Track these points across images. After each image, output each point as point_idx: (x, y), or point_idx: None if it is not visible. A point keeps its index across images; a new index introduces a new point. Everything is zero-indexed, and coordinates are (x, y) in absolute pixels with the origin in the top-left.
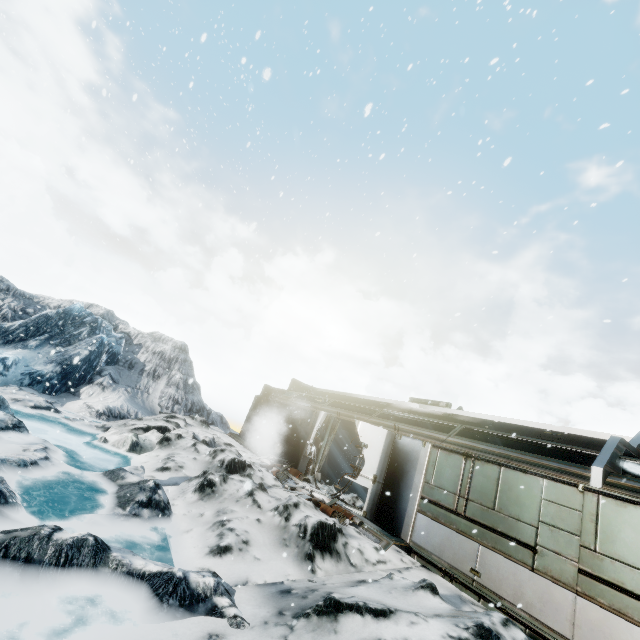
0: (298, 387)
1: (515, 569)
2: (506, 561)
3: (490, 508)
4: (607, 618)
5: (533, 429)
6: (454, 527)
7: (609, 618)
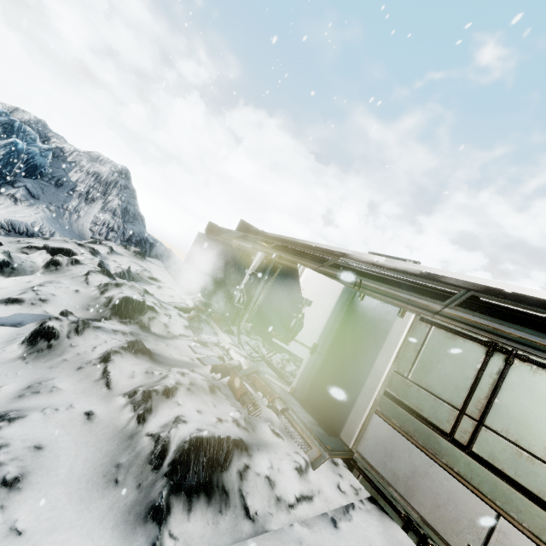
0: (246, 230)
1: None
2: None
3: (540, 459)
4: None
5: None
6: (443, 462)
7: None
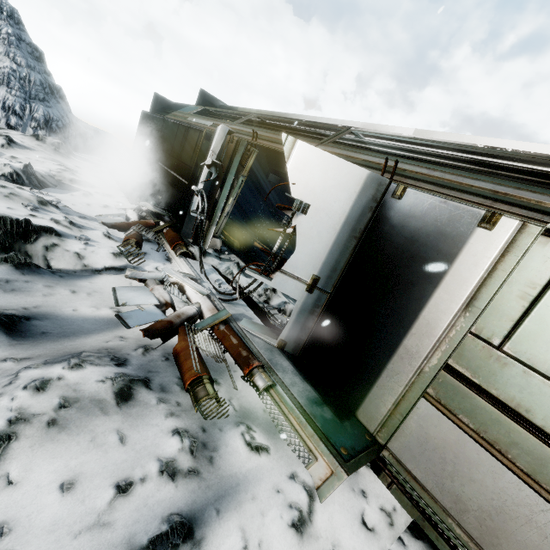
0: (211, 106)
1: None
2: None
3: None
4: None
5: None
6: None
7: None
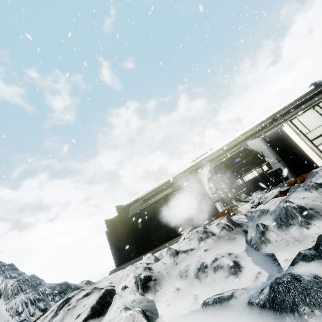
0: (122, 209)
1: None
2: None
3: None
4: None
5: (282, 108)
6: None
7: None
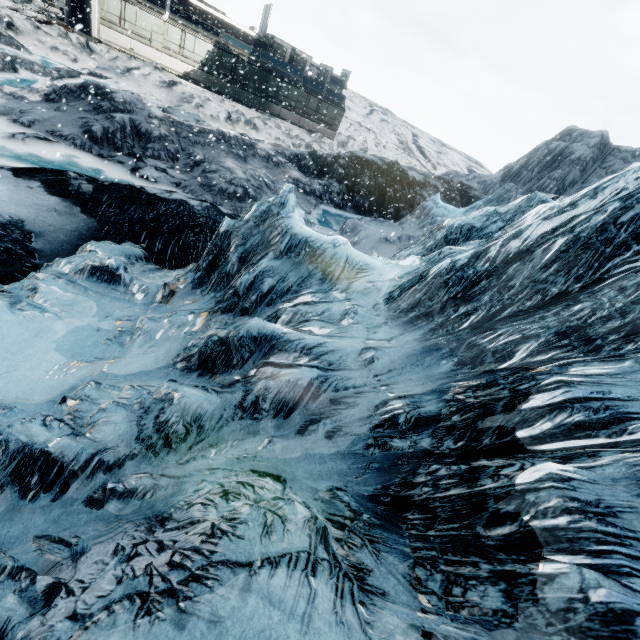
0: None
1: (145, 47)
2: (142, 45)
3: (135, 25)
4: (169, 58)
5: None
6: (121, 33)
7: (169, 58)
